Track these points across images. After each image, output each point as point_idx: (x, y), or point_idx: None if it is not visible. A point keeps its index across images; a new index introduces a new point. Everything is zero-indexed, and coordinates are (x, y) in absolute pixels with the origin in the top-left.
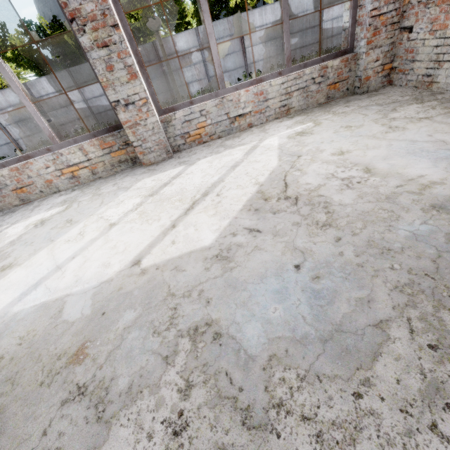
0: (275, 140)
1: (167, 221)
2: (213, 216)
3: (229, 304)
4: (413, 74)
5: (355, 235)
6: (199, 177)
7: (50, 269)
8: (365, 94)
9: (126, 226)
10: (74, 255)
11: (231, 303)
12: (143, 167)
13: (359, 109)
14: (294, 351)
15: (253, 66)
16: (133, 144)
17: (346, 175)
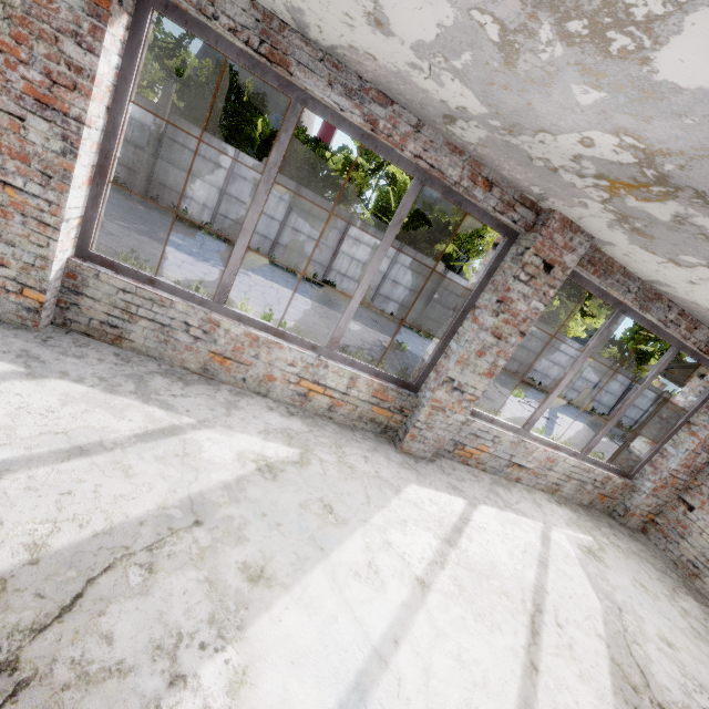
0: (567, 542)
1: (517, 644)
2: (583, 682)
3: None
4: (677, 548)
5: None
6: (504, 551)
7: (366, 652)
8: (624, 528)
9: (452, 608)
10: (393, 633)
11: None
12: (394, 448)
13: (634, 555)
14: None
15: (426, 320)
16: (416, 422)
17: (704, 703)
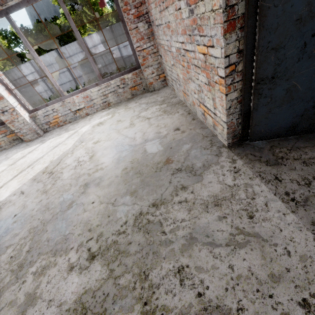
0: (86, 128)
1: (2, 184)
2: (18, 182)
3: None
4: (170, 82)
5: (47, 199)
6: (37, 153)
7: None
8: (152, 92)
9: None
10: None
11: None
12: (26, 142)
13: (137, 106)
14: None
15: None
16: (15, 131)
17: (82, 159)
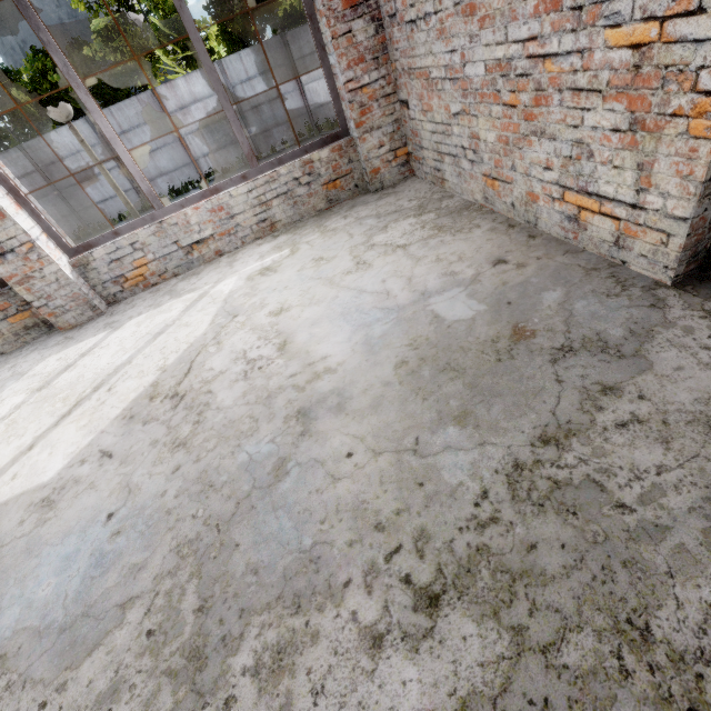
0: (230, 284)
1: (29, 439)
2: (81, 430)
3: (9, 580)
4: (427, 165)
5: (197, 461)
6: (110, 354)
7: None
8: (379, 193)
9: None
10: None
11: (12, 577)
12: (61, 333)
13: (353, 224)
14: (26, 647)
15: (320, 112)
16: (33, 305)
17: (257, 354)
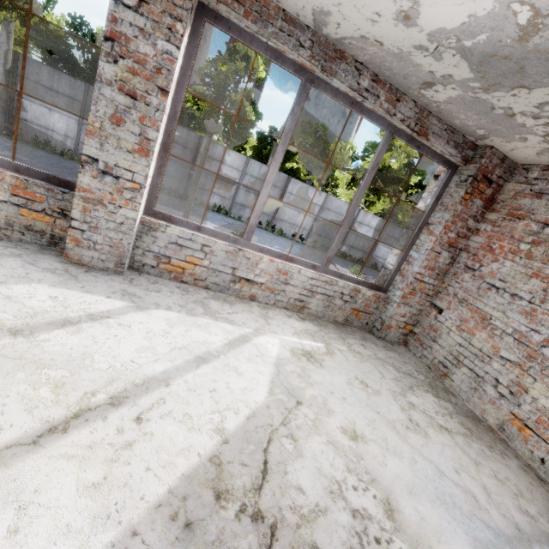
0: (274, 345)
1: None
2: (88, 494)
3: None
4: (431, 352)
5: None
6: (134, 345)
7: None
8: (382, 341)
9: None
10: None
11: None
12: (61, 259)
13: (376, 360)
14: None
15: (279, 222)
16: (71, 221)
17: (360, 503)
